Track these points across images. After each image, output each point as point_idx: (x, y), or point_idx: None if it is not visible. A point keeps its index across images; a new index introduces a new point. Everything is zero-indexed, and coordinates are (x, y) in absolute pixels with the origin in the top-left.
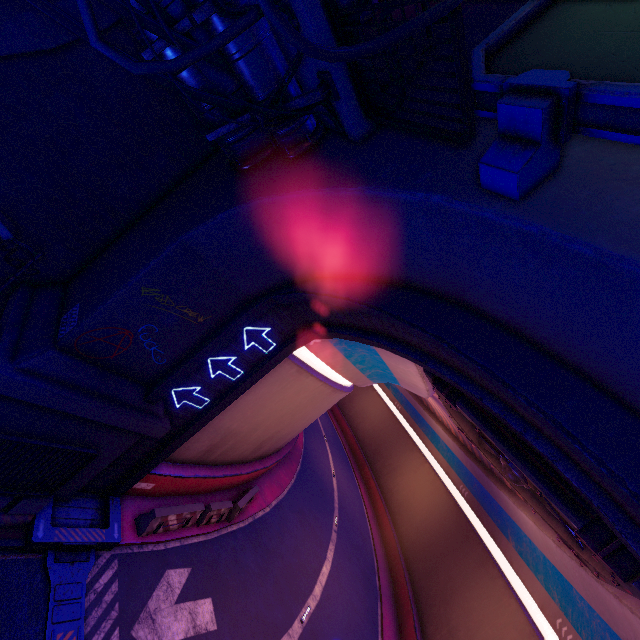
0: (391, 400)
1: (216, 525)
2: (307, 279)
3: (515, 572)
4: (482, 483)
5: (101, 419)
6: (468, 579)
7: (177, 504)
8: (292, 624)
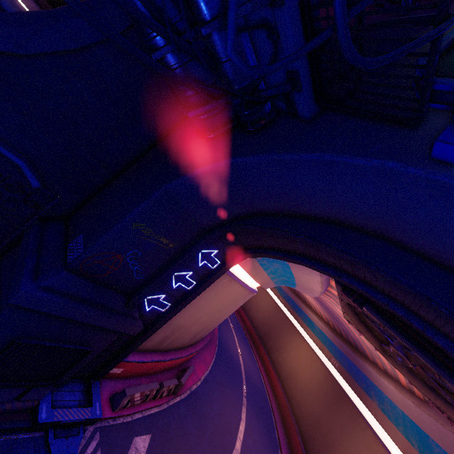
0: (277, 296)
1: (166, 398)
2: (251, 215)
3: (380, 424)
4: (349, 357)
5: (96, 323)
6: (344, 430)
7: (138, 383)
8: None
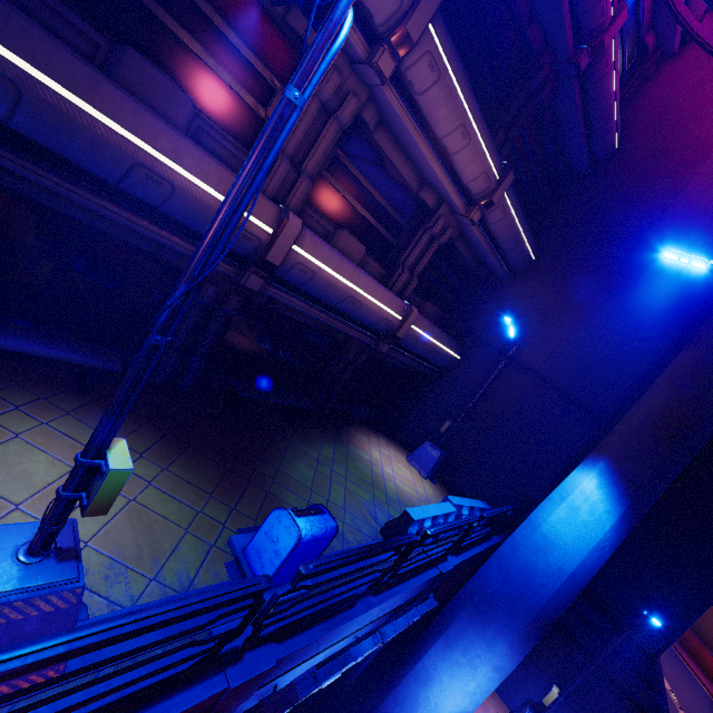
0: None
1: None
2: None
3: None
4: None
5: None
6: None
7: None
8: None
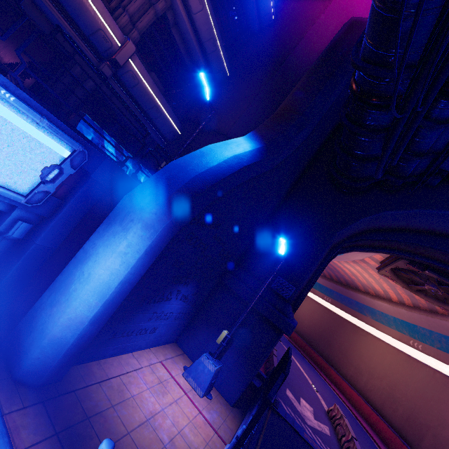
0: None
1: None
2: (363, 233)
3: (376, 329)
4: (341, 293)
5: None
6: (351, 341)
7: None
8: (317, 394)
